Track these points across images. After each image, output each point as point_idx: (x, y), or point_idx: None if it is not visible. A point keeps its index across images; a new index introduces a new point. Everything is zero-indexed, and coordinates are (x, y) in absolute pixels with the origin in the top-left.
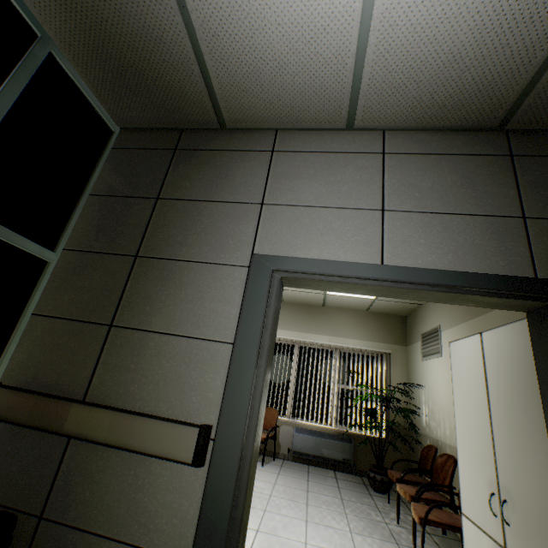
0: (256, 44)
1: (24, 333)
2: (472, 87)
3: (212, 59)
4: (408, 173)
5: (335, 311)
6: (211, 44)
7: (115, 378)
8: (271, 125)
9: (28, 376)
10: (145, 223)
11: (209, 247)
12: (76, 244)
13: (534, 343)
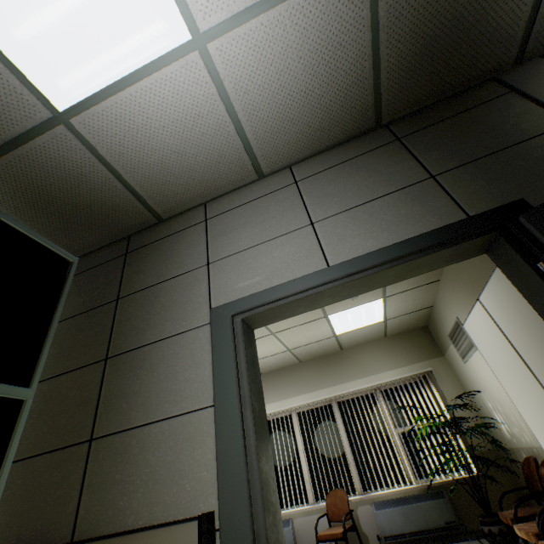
0: (154, 147)
1: (5, 487)
2: (334, 107)
3: (127, 172)
4: (322, 187)
5: (355, 350)
6: (121, 162)
7: (101, 498)
8: (198, 202)
9: (11, 538)
10: (110, 326)
11: (170, 321)
12: (51, 372)
13: (509, 277)
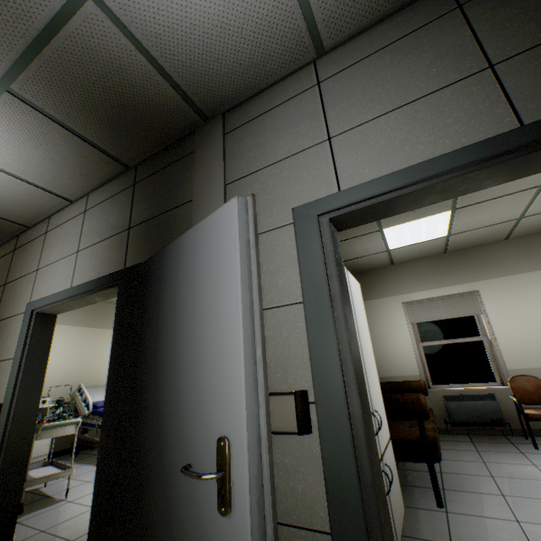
0: None
1: None
2: (80, 162)
3: None
4: (92, 220)
5: None
6: None
7: None
8: (43, 217)
9: None
10: (0, 302)
11: (17, 305)
12: None
13: None
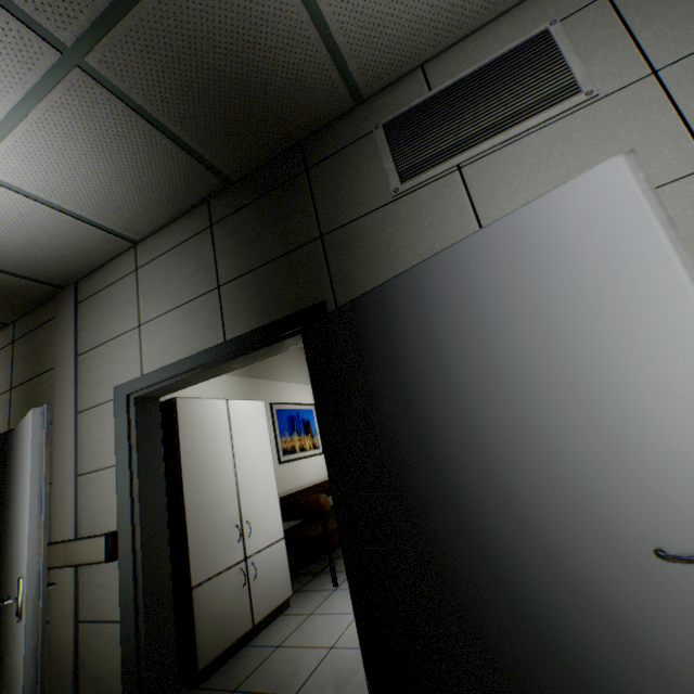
0: None
1: None
2: None
3: None
4: None
5: None
6: None
7: None
8: None
9: None
10: None
11: None
12: None
13: None
